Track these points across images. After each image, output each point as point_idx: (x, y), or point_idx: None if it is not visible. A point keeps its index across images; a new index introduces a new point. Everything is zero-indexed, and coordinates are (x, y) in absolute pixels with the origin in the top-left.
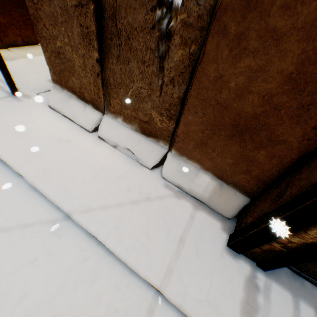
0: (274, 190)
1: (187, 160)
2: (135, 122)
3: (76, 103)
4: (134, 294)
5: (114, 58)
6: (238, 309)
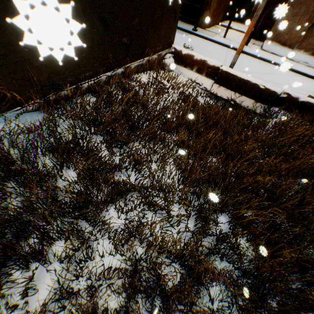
0: None
1: None
2: (310, 51)
3: (278, 47)
4: None
5: None
6: None
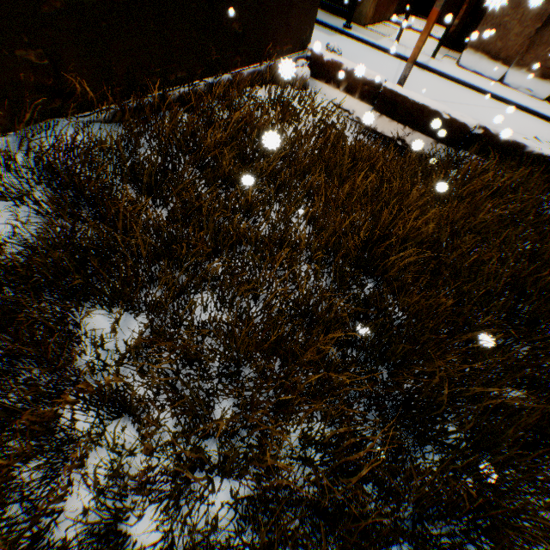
0: None
1: None
2: (538, 70)
3: (486, 63)
4: None
5: (548, 29)
6: None
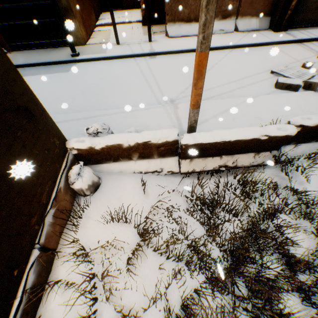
0: (279, 2)
1: (245, 18)
2: (220, 15)
3: (185, 27)
4: (268, 47)
5: None
6: (289, 36)
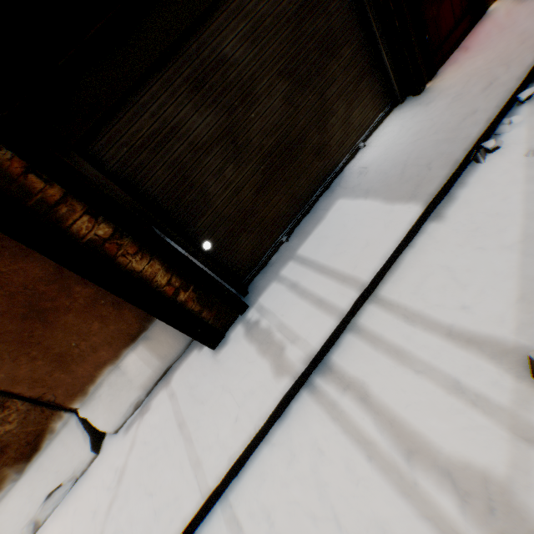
0: None
1: (96, 384)
2: (0, 470)
3: None
4: None
5: None
6: (262, 359)
